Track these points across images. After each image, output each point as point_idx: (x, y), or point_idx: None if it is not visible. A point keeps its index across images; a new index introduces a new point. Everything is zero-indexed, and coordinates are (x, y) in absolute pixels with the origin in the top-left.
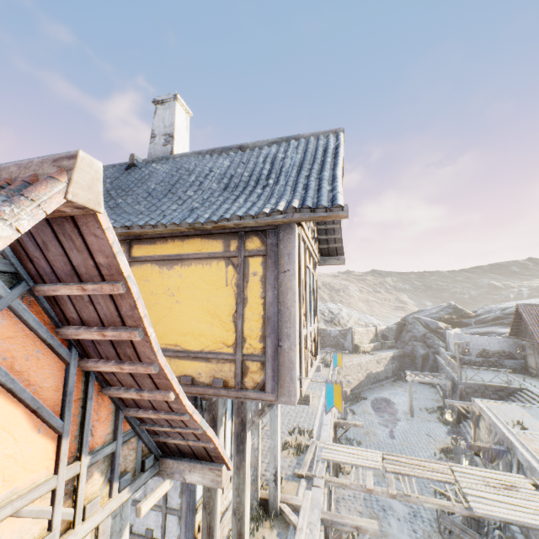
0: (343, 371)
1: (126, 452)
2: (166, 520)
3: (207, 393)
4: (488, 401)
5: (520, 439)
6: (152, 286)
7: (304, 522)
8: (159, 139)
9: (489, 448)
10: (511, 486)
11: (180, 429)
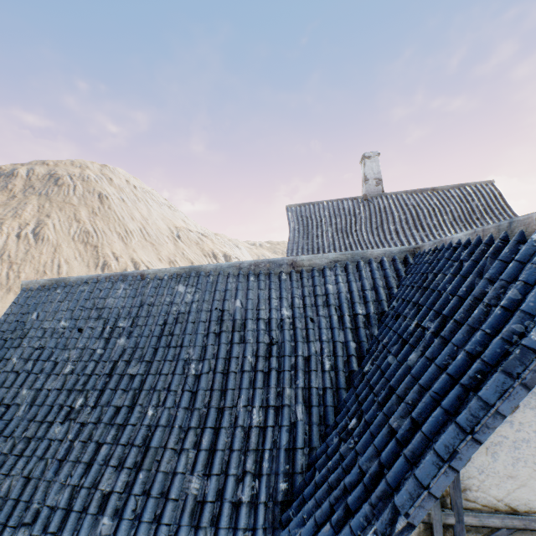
0: None
1: None
2: None
3: None
4: None
5: None
6: None
7: None
8: (371, 182)
9: None
10: None
11: None
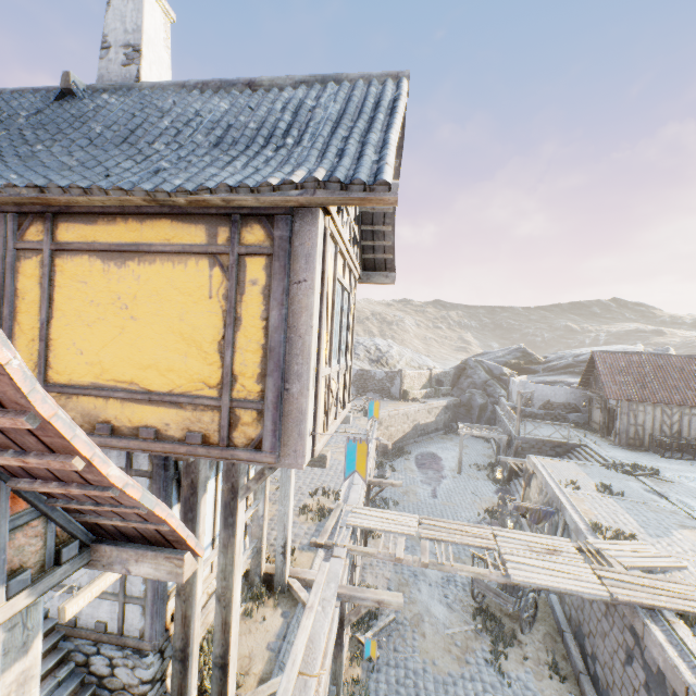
0: (386, 422)
1: (22, 542)
2: (125, 611)
3: (178, 452)
4: (544, 458)
5: (571, 499)
6: (91, 292)
7: (316, 599)
8: (116, 53)
9: (538, 509)
10: (554, 550)
11: (112, 508)
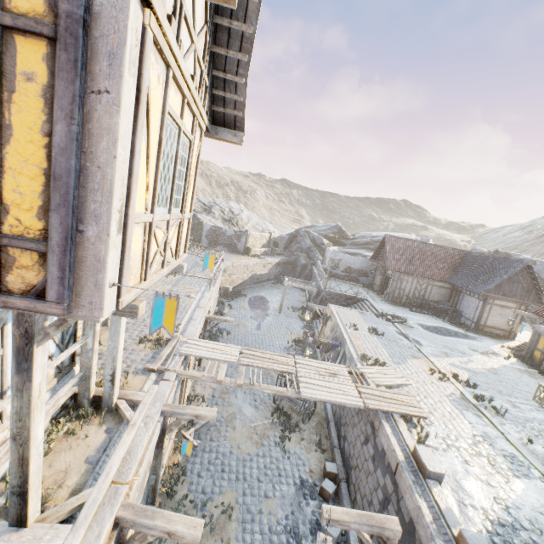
0: (229, 270)
1: None
2: None
3: None
4: (339, 307)
5: (351, 337)
6: None
7: (140, 417)
8: None
9: (328, 343)
10: (334, 374)
11: None
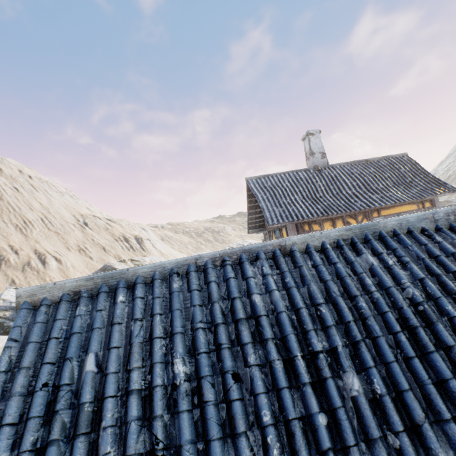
0: None
1: None
2: None
3: None
4: None
5: None
6: None
7: None
8: (317, 155)
9: None
10: None
11: None
